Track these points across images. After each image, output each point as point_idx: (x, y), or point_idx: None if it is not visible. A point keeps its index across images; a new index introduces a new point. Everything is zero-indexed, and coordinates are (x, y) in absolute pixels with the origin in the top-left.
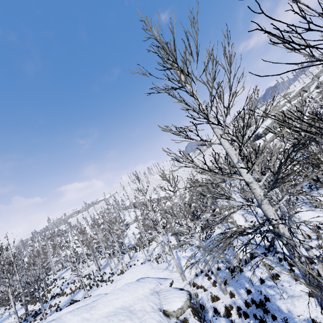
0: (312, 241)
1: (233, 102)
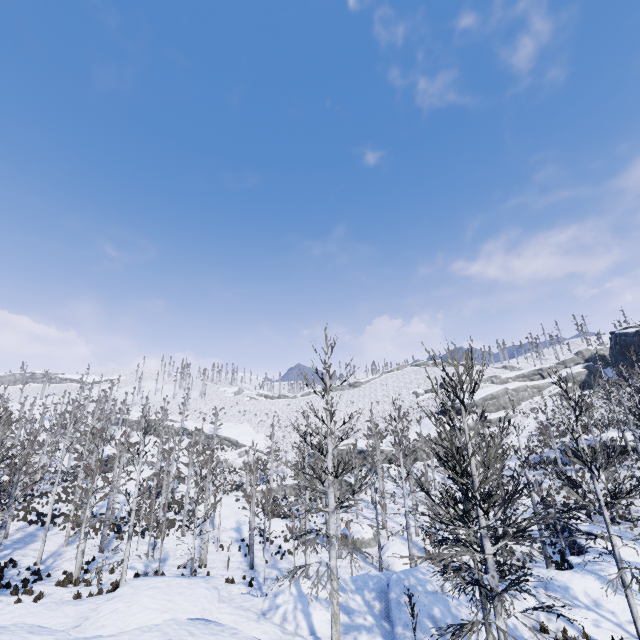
0: None
1: None
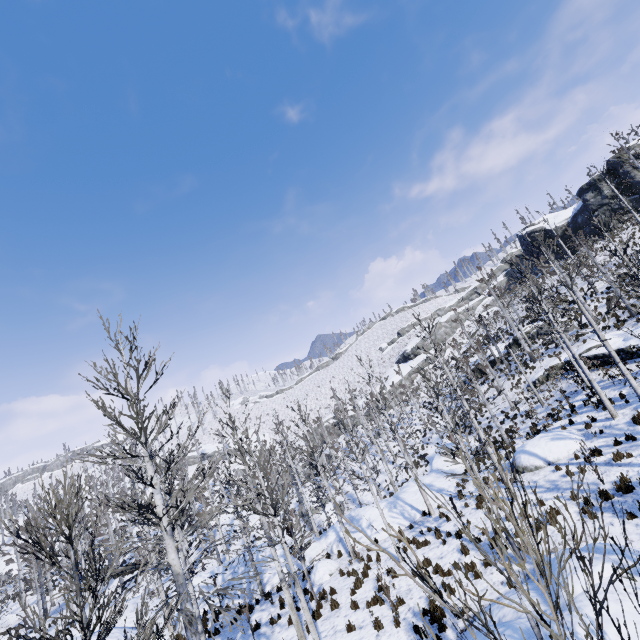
0: (355, 563)
1: (156, 435)
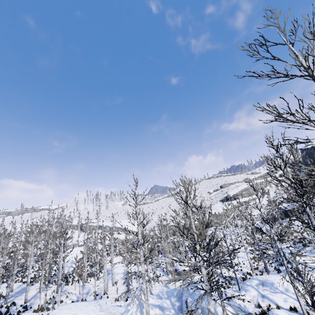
0: None
1: None
